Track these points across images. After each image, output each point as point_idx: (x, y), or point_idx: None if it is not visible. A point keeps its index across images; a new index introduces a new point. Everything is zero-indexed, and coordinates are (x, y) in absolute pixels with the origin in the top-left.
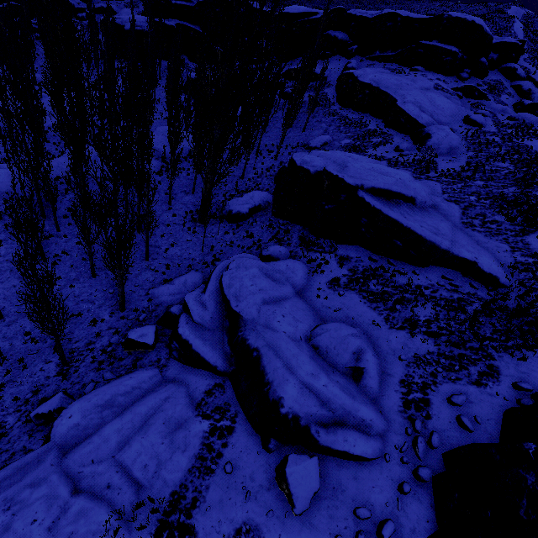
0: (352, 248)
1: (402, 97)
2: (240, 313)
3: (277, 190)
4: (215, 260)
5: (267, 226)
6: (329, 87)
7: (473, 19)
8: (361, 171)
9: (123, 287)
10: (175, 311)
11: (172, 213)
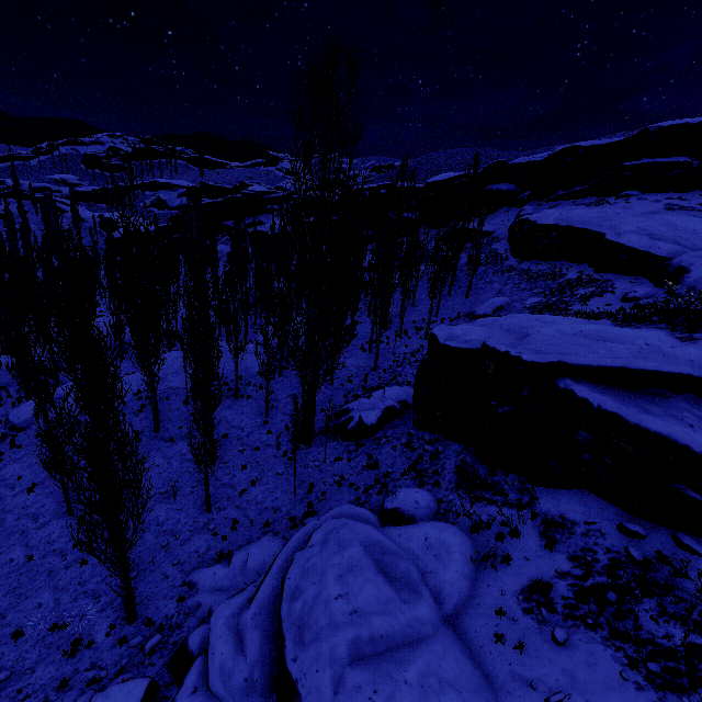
0: (571, 496)
1: (612, 229)
2: (298, 683)
3: (416, 384)
4: (308, 513)
5: (404, 445)
6: (498, 241)
7: (700, 120)
8: (556, 340)
9: (128, 578)
10: (193, 644)
11: (268, 428)
